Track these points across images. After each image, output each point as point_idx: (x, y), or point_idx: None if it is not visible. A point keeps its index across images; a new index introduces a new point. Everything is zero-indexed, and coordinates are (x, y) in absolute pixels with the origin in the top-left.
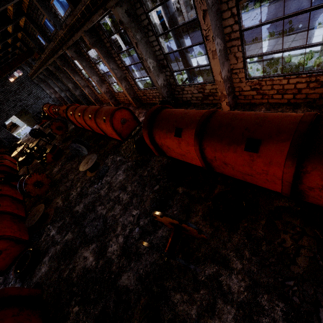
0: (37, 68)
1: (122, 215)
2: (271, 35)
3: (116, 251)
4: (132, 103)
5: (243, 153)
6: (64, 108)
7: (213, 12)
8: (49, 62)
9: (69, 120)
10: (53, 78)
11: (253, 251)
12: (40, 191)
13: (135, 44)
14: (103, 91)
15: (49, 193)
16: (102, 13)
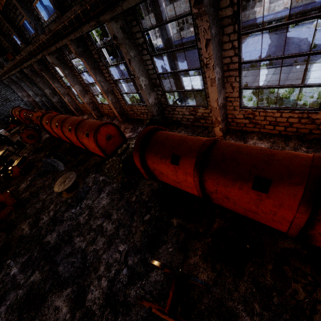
0: (9, 69)
1: (106, 250)
2: (254, 66)
3: (98, 299)
4: (118, 117)
5: (250, 191)
6: (38, 114)
7: (215, 42)
8: (24, 64)
9: (44, 129)
10: (28, 81)
11: (263, 304)
12: (1, 213)
13: (127, 60)
14: (85, 101)
15: (12, 215)
16: (94, 25)
